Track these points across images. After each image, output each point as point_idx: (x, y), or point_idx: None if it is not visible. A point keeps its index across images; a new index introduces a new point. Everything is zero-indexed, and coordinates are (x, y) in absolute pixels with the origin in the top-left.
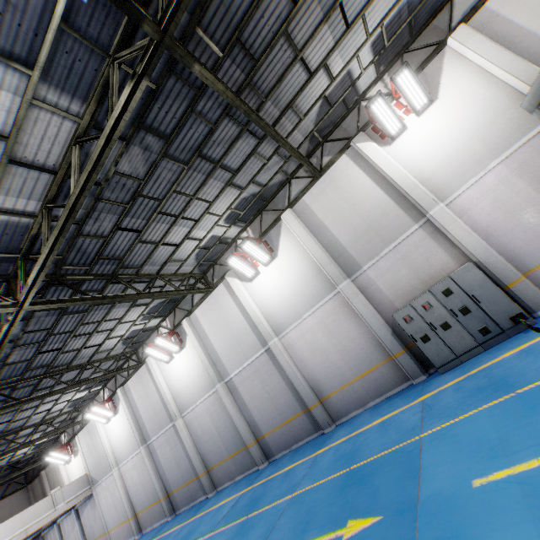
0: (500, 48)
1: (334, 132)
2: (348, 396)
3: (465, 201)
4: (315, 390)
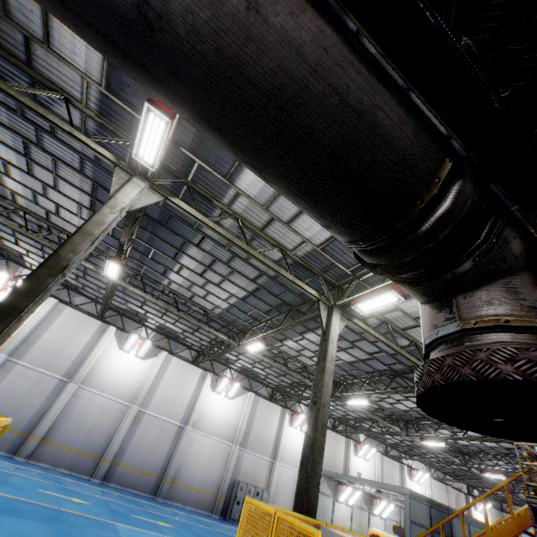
0: None
1: (287, 396)
2: (184, 492)
3: (283, 470)
4: (176, 472)
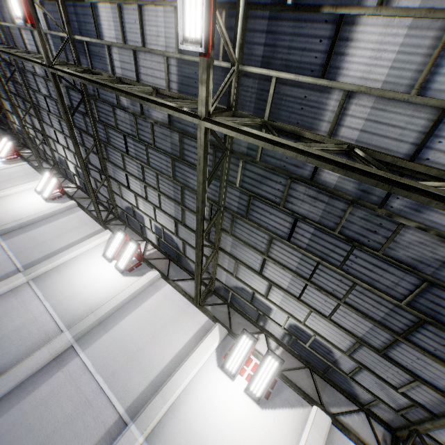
0: None
1: None
2: None
3: None
4: None
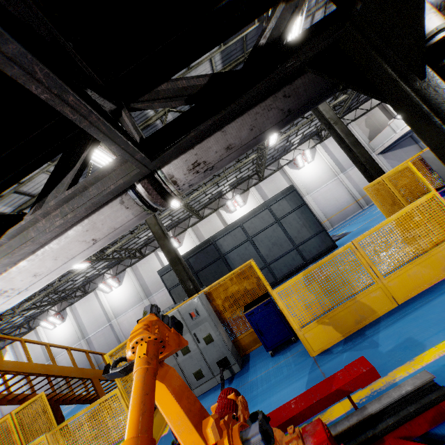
0: (197, 239)
1: (152, 243)
2: None
3: None
4: None
